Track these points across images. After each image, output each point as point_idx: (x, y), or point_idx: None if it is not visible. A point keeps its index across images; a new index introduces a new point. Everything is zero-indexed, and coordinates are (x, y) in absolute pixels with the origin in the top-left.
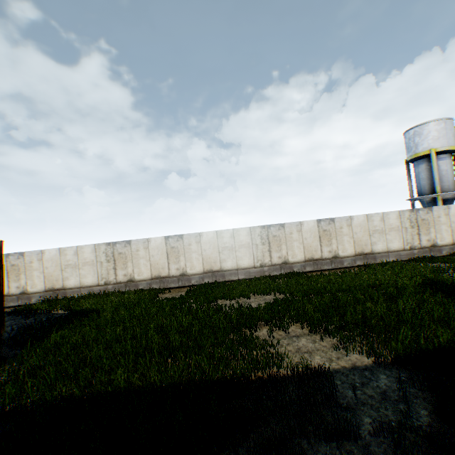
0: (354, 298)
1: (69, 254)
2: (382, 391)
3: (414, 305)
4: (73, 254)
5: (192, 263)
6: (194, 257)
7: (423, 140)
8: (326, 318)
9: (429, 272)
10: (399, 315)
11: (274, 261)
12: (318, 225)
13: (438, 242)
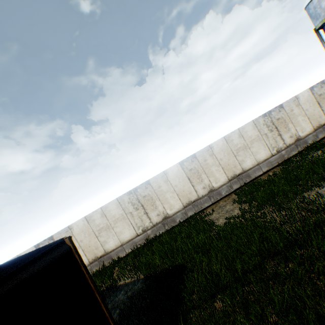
0: None
1: (96, 218)
2: None
3: None
4: (100, 217)
5: (214, 176)
6: (214, 170)
7: None
8: None
9: None
10: None
11: (286, 142)
12: (311, 93)
13: None
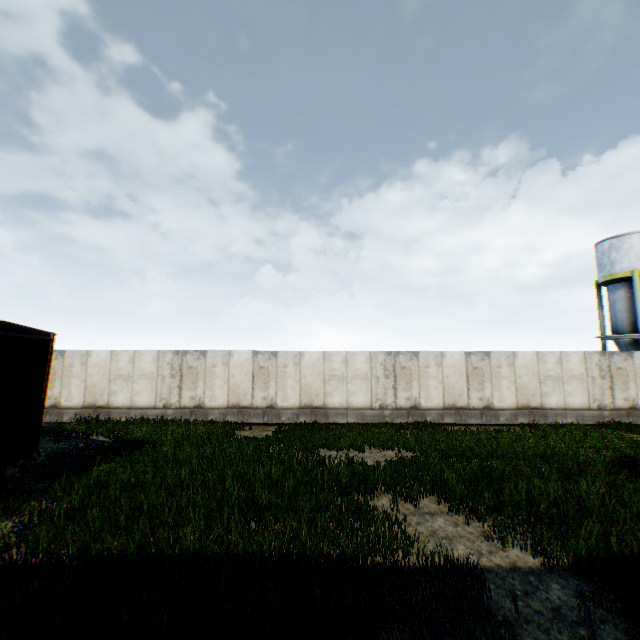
0: (514, 469)
1: (123, 360)
2: (553, 606)
3: (603, 489)
4: (128, 361)
5: (285, 392)
6: (289, 384)
7: (622, 257)
8: (474, 493)
9: (626, 446)
10: (580, 501)
11: (399, 403)
12: (466, 360)
13: (639, 404)
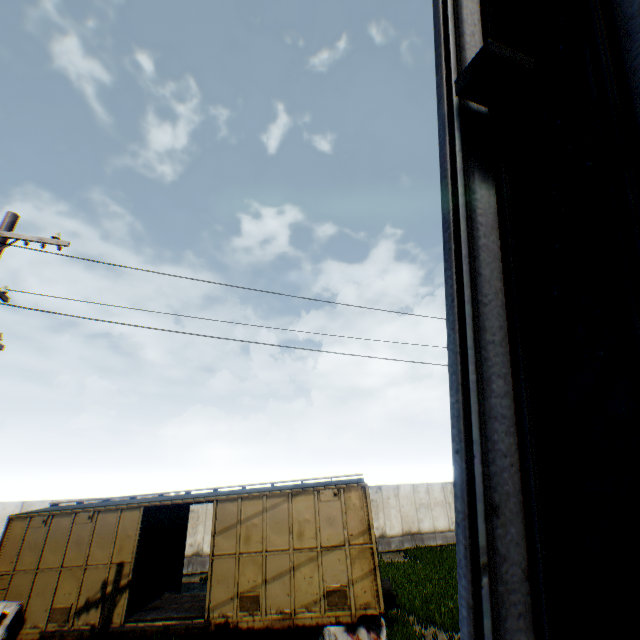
0: None
1: None
2: None
3: None
4: None
5: (391, 521)
6: (393, 514)
7: None
8: None
9: None
10: None
11: None
12: None
13: None
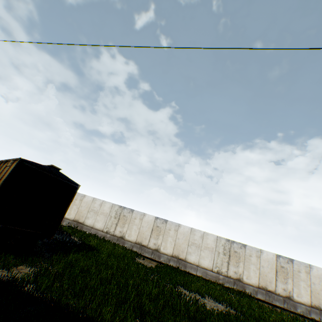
0: None
1: (97, 203)
2: None
3: None
4: (99, 204)
5: (166, 244)
6: (169, 240)
7: None
8: None
9: None
10: None
11: (229, 273)
12: (276, 259)
13: None
